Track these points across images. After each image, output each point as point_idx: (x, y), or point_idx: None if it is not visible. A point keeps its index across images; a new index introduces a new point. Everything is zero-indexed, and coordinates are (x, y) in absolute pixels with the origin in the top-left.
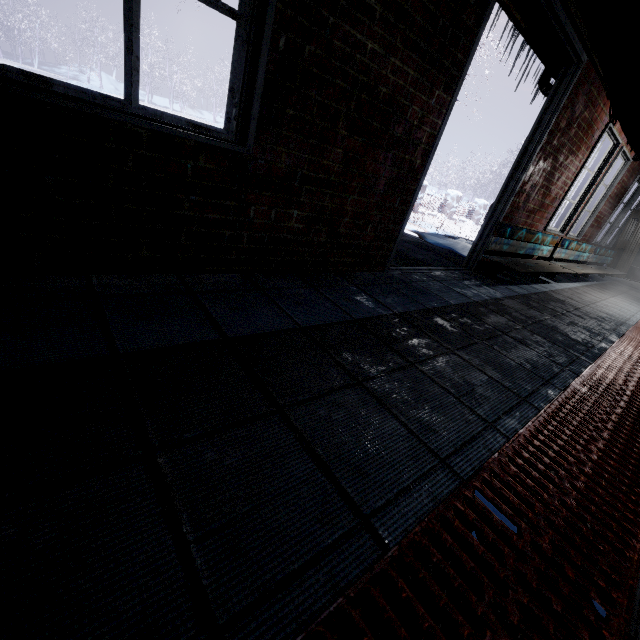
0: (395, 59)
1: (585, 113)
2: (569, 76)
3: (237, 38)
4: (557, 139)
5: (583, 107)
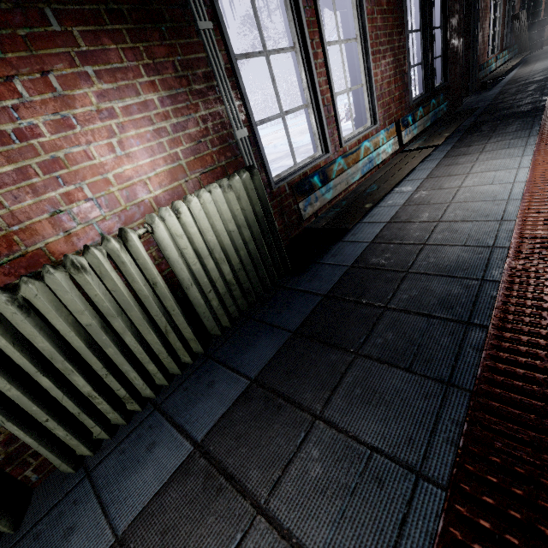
0: (455, 41)
1: (484, 4)
2: (477, 0)
3: (441, 60)
4: (481, 22)
5: (483, 3)
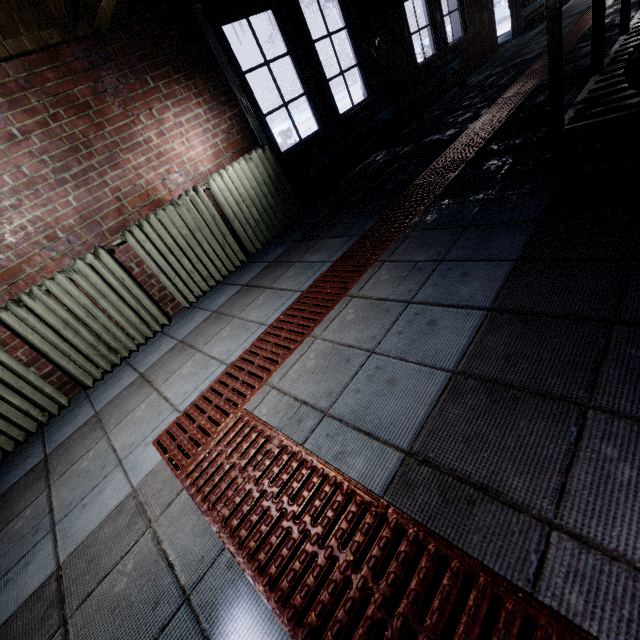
0: None
1: None
2: None
3: (459, 13)
4: None
5: None
